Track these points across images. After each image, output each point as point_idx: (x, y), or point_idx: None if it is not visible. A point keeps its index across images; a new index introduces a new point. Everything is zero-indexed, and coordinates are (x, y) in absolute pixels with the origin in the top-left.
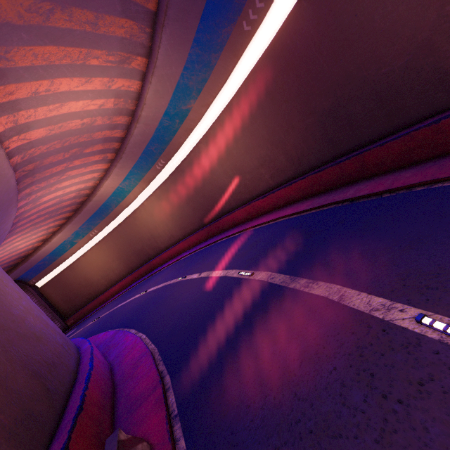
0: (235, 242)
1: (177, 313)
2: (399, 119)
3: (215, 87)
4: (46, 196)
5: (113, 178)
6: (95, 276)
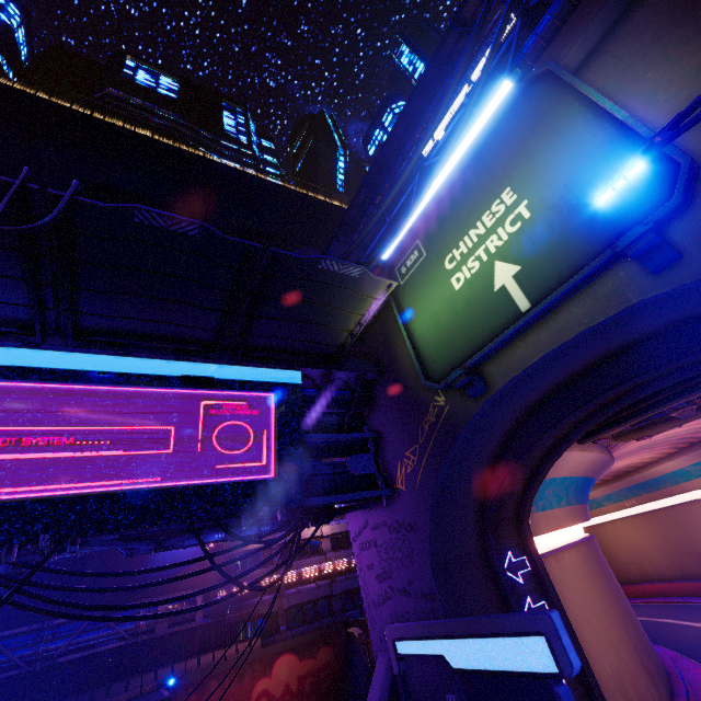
0: None
1: None
2: None
3: None
4: None
5: (678, 461)
6: (622, 556)
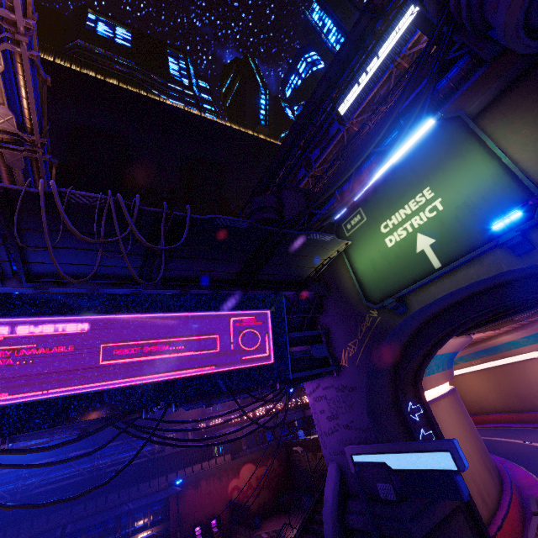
0: None
1: None
2: None
3: None
4: None
5: (512, 335)
6: (468, 397)
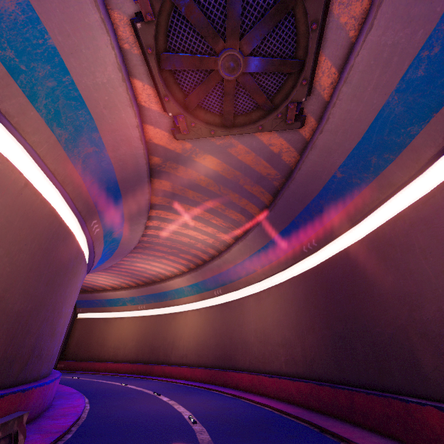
0: (220, 399)
1: (124, 409)
2: (387, 380)
3: (276, 268)
4: (140, 263)
5: (184, 279)
6: (112, 342)
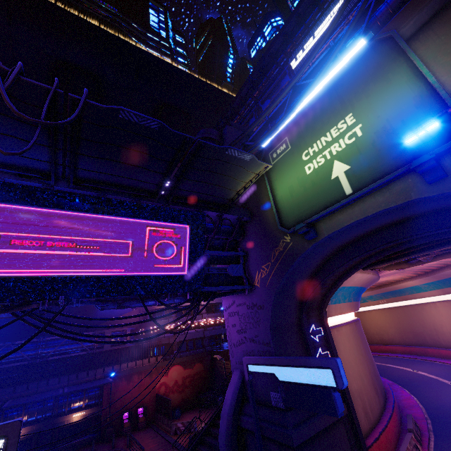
0: None
1: (442, 402)
2: None
3: None
4: None
5: (415, 281)
6: (372, 330)
